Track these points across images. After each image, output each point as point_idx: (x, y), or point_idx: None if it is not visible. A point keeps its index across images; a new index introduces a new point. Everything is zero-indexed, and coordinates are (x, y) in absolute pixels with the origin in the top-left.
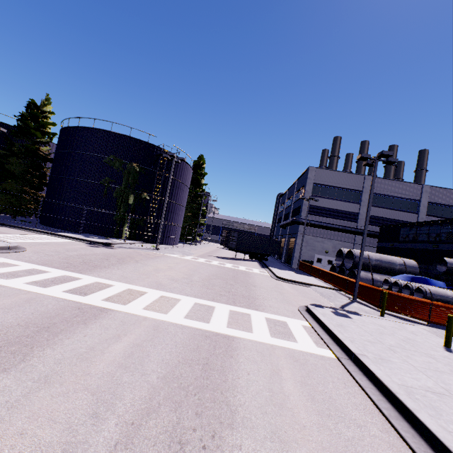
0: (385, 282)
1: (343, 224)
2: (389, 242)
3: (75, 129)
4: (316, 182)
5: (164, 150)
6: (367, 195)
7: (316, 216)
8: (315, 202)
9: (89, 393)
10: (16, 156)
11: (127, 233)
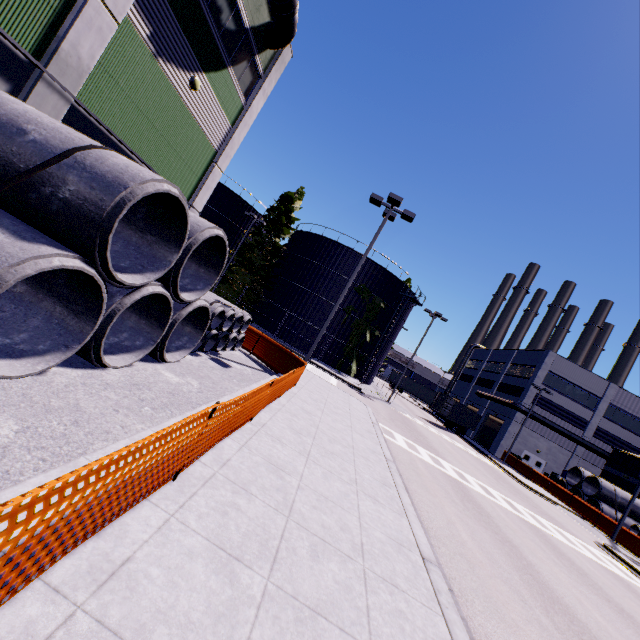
0: (632, 527)
1: (567, 428)
2: (623, 472)
3: (332, 243)
4: (552, 371)
5: (410, 290)
6: (606, 404)
7: (538, 408)
8: (543, 392)
9: (629, 599)
10: (260, 248)
11: (355, 370)
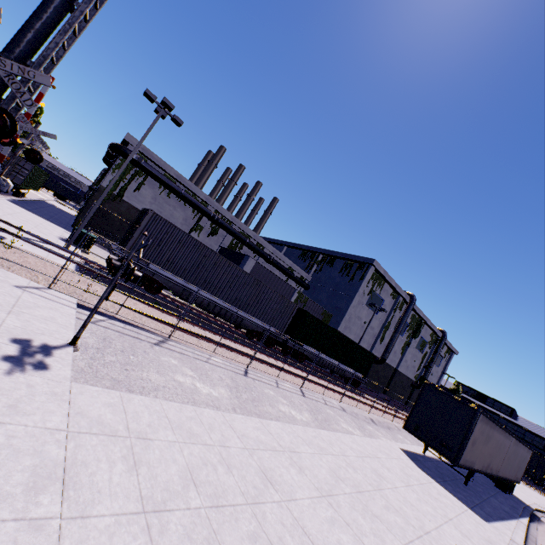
0: None
1: None
2: None
3: None
4: None
5: None
6: None
7: None
8: None
9: None
10: None
11: None
